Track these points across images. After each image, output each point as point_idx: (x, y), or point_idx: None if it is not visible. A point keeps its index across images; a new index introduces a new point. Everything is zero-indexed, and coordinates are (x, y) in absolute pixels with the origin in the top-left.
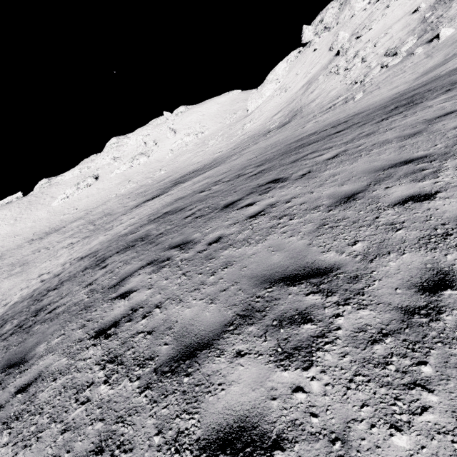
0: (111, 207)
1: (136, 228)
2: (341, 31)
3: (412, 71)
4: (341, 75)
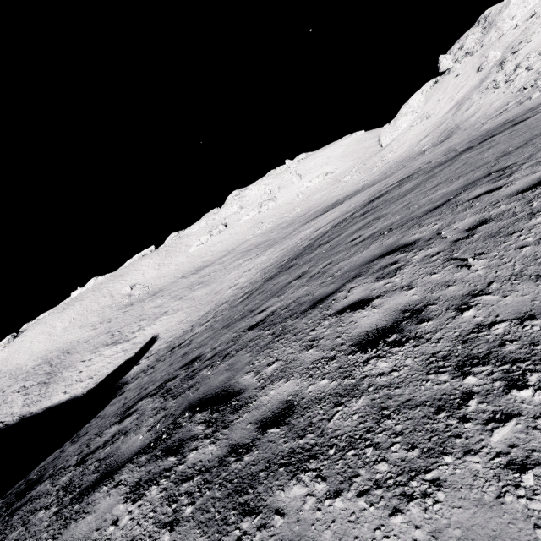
0: (258, 241)
1: (369, 198)
2: (491, 51)
3: None
4: (502, 87)
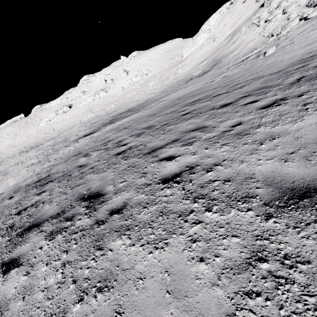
0: (72, 132)
1: (27, 184)
2: None
3: None
4: (261, 26)
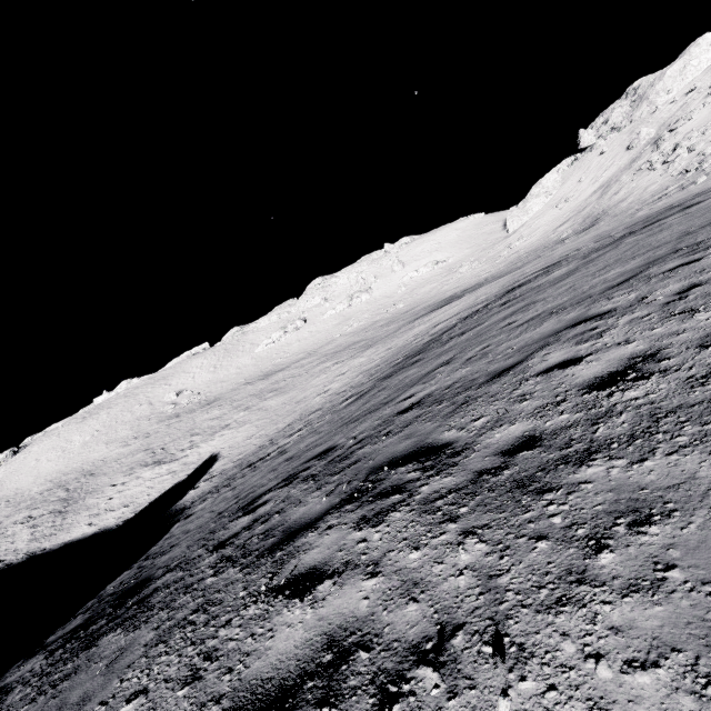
0: (349, 341)
1: (503, 288)
2: (644, 128)
3: None
4: (659, 169)
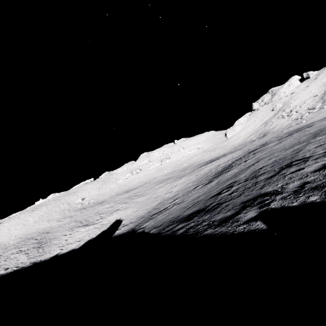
0: (165, 177)
1: (244, 152)
2: (277, 104)
3: (325, 112)
4: (286, 118)
